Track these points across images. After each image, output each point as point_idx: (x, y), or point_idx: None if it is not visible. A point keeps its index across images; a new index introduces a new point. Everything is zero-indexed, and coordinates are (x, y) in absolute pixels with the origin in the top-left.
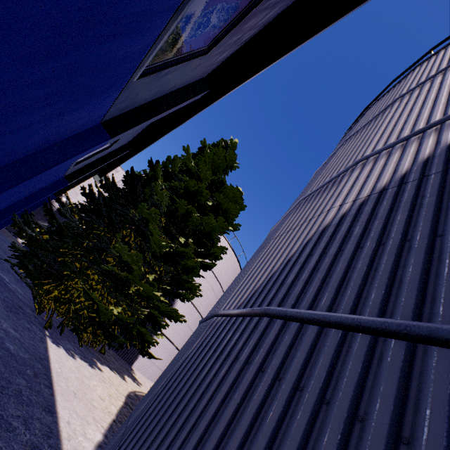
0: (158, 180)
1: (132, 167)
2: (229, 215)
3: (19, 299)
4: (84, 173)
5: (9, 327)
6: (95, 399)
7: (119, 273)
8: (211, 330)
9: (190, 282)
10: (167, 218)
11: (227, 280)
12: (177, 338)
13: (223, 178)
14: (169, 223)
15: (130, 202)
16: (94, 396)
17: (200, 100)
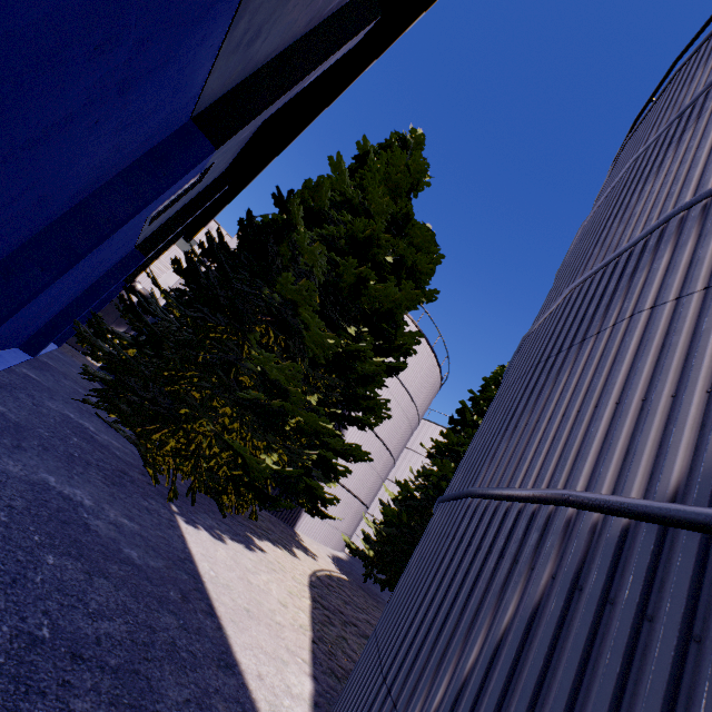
0: (297, 228)
1: (248, 211)
2: (418, 276)
3: (118, 459)
4: (166, 236)
5: (119, 515)
6: (275, 610)
7: (269, 402)
8: (587, 549)
9: (372, 398)
10: (323, 295)
11: (419, 385)
12: (354, 482)
13: (408, 208)
14: (327, 305)
15: (257, 275)
16: (272, 603)
17: (358, 47)
